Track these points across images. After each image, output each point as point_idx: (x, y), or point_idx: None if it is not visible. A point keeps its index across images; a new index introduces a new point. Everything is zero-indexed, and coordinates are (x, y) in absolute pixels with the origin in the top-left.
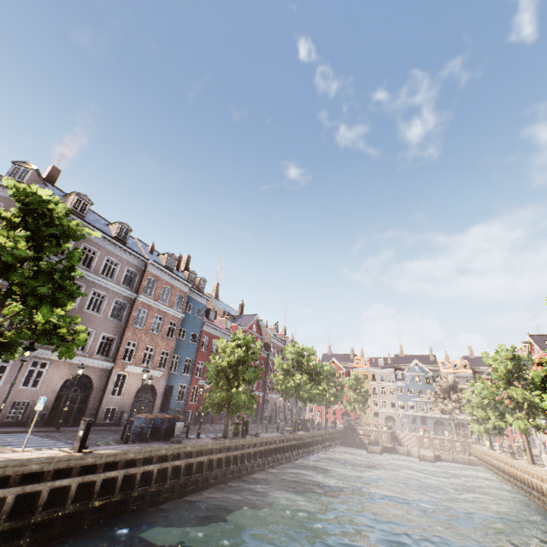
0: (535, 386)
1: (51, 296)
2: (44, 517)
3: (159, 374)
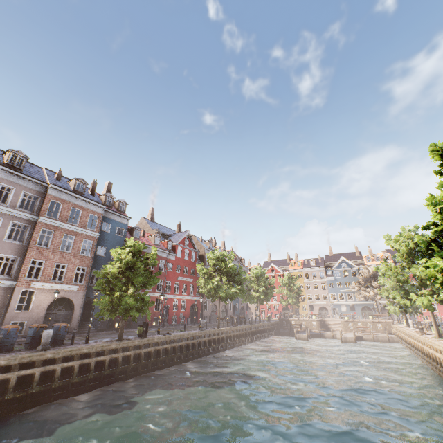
0: (422, 254)
1: None
2: None
3: (75, 288)
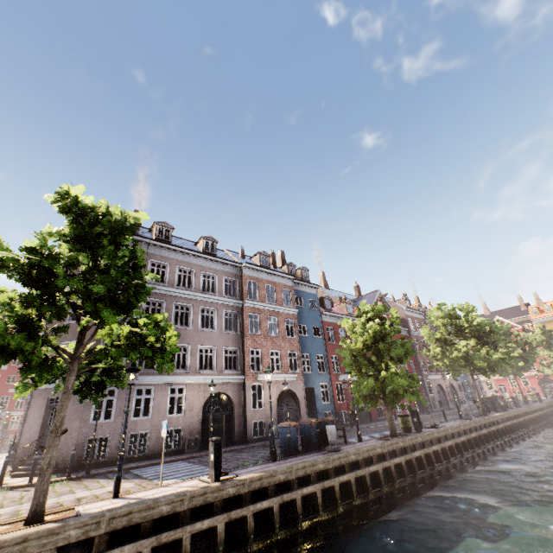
0: None
1: (105, 294)
2: None
3: (293, 378)
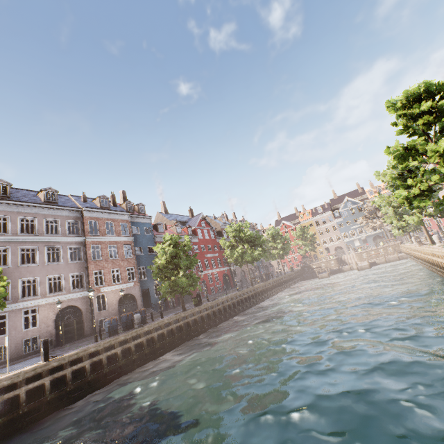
0: (396, 187)
1: None
2: (30, 407)
3: (131, 285)
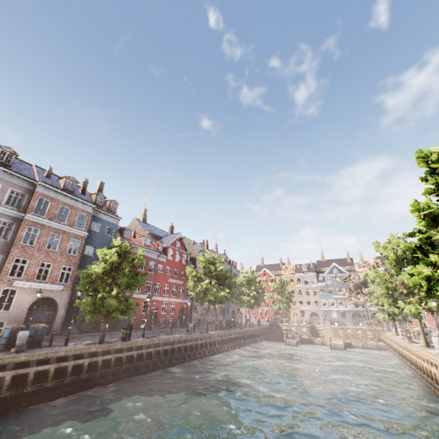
0: (408, 261)
1: None
2: None
3: (59, 288)
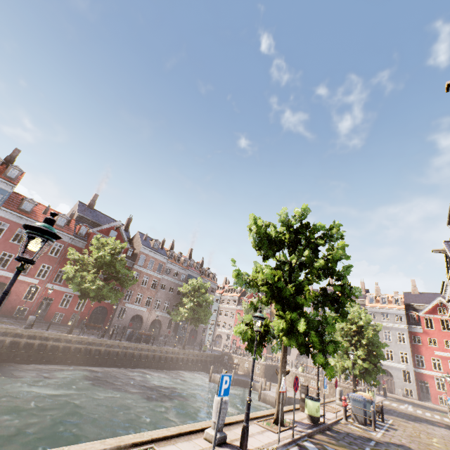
0: None
1: None
2: None
3: None
